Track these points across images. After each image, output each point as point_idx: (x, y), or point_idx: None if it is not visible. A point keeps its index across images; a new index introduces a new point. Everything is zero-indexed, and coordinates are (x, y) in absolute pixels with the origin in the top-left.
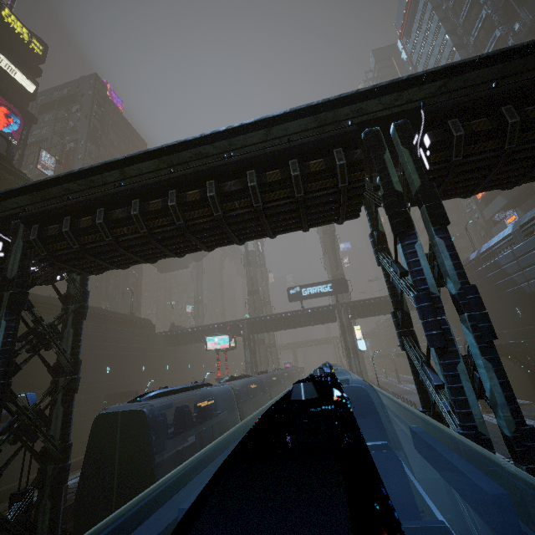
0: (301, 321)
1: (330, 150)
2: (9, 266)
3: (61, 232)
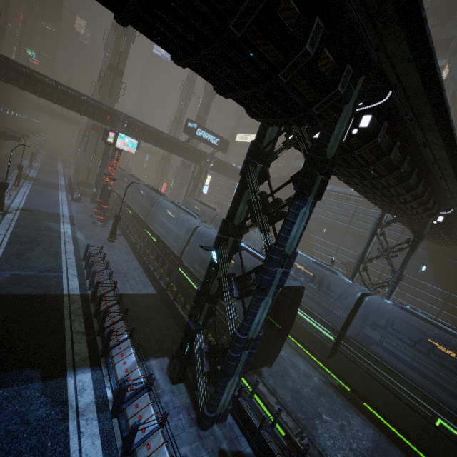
0: (177, 150)
1: (439, 204)
2: (333, 137)
3: (384, 150)
